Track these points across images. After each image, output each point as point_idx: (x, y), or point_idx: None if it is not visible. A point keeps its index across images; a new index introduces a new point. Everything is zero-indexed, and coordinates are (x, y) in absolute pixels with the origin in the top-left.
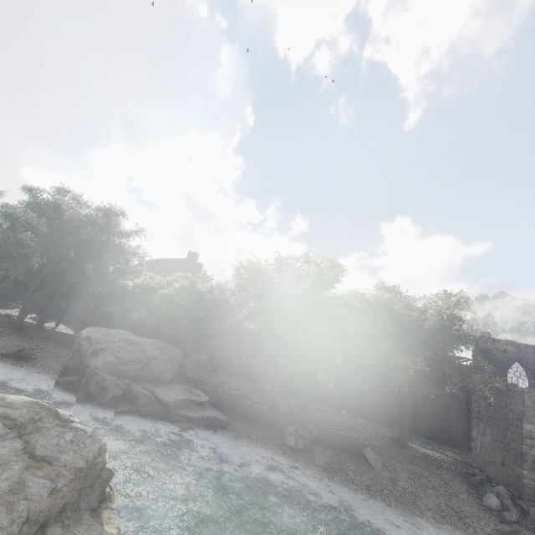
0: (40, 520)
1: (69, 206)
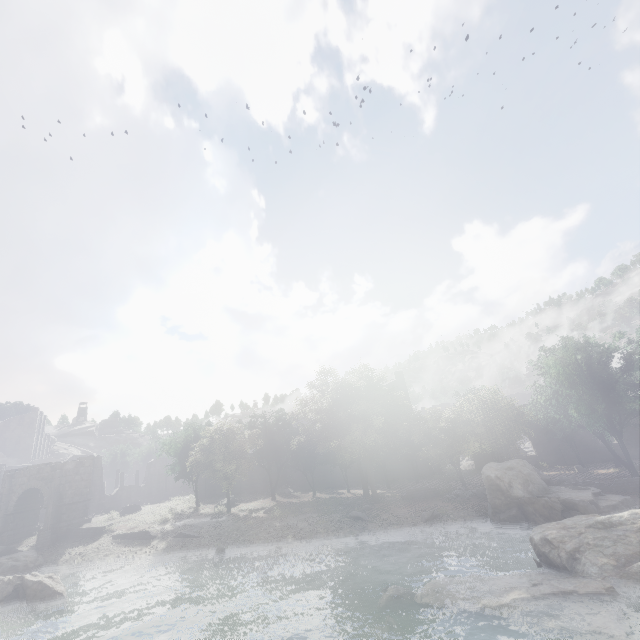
0: None
1: (360, 383)
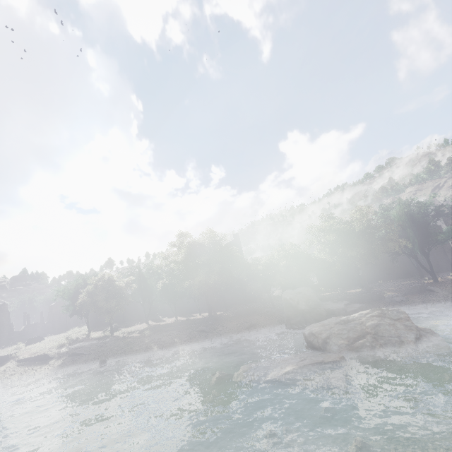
0: (417, 330)
1: (206, 242)
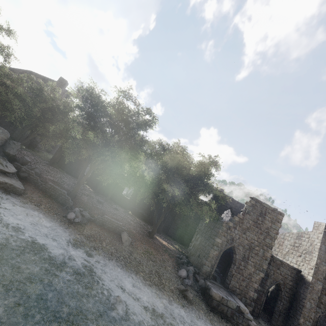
0: None
1: None
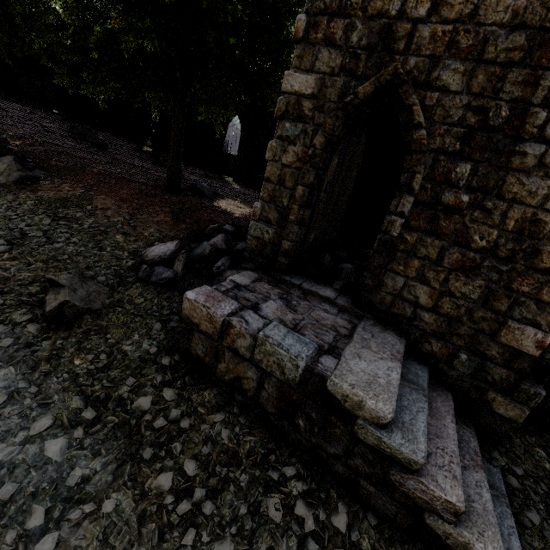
0: None
1: None
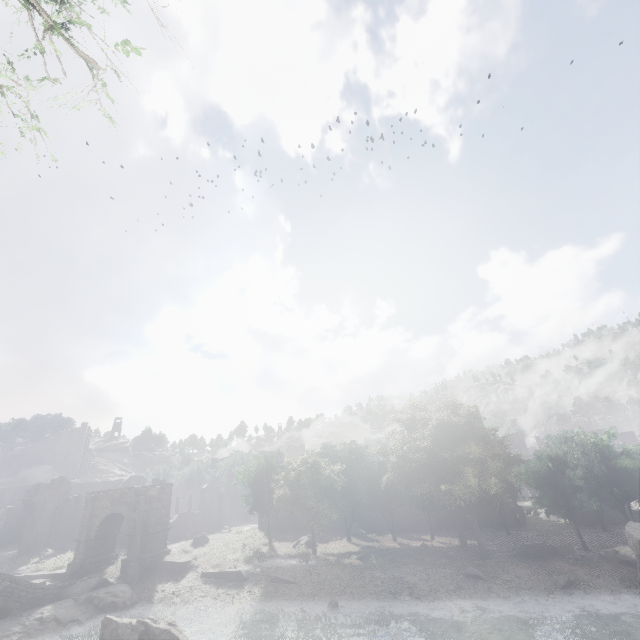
0: None
1: (460, 420)
